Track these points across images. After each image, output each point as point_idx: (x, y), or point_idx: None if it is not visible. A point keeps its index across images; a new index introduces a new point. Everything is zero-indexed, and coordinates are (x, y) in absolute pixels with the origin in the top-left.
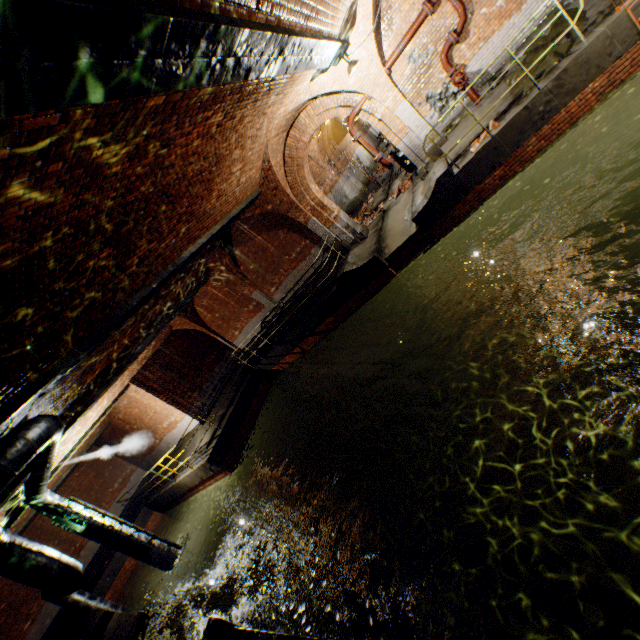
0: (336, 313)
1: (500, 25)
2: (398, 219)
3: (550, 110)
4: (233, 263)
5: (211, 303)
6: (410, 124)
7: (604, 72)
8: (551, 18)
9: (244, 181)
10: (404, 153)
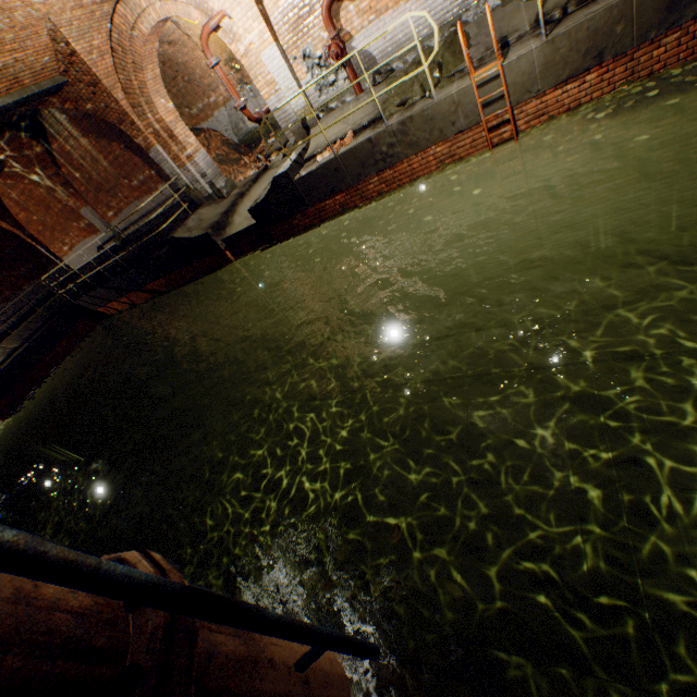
0: (169, 277)
1: (396, 3)
2: (256, 194)
3: (393, 155)
4: (50, 159)
5: (24, 200)
6: (280, 81)
7: (448, 140)
8: (448, 29)
9: (0, 65)
10: (275, 114)
